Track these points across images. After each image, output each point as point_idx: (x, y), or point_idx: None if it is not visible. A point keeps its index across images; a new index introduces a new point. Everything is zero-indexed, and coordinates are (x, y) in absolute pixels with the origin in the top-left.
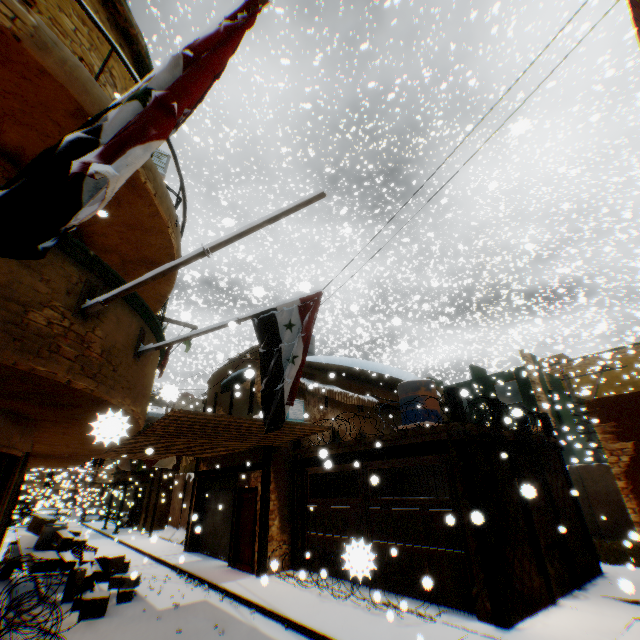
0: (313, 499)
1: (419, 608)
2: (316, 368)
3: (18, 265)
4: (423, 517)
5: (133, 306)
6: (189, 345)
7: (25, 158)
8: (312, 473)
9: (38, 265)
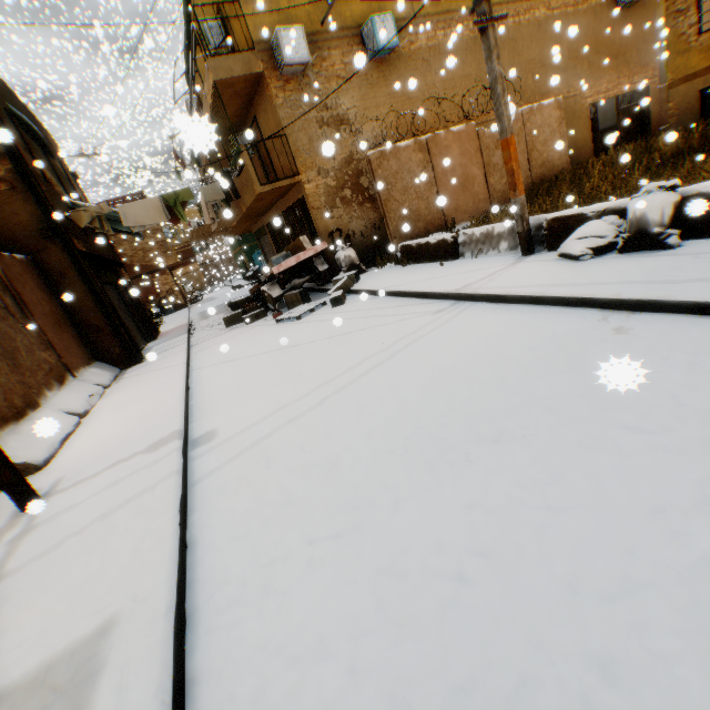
0: None
1: None
2: None
3: None
4: None
5: None
6: (179, 177)
7: None
8: None
9: None
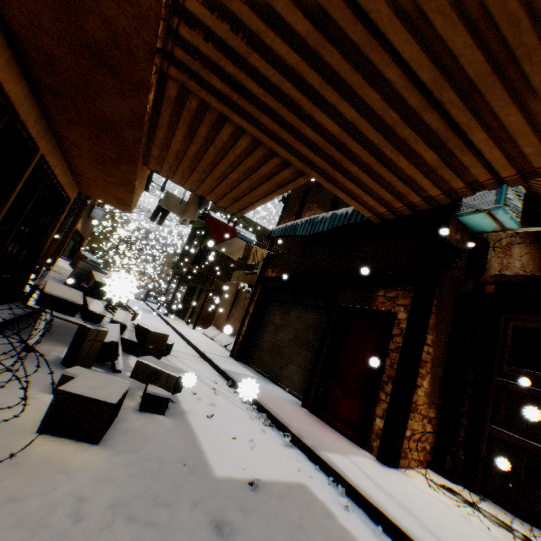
0: (523, 374)
1: None
2: None
3: None
4: None
5: None
6: None
7: None
8: (526, 325)
9: None
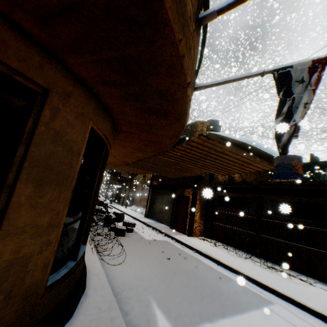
0: (220, 208)
1: (298, 276)
2: (225, 140)
3: None
4: (305, 231)
5: (202, 45)
6: None
7: None
8: (220, 195)
9: None
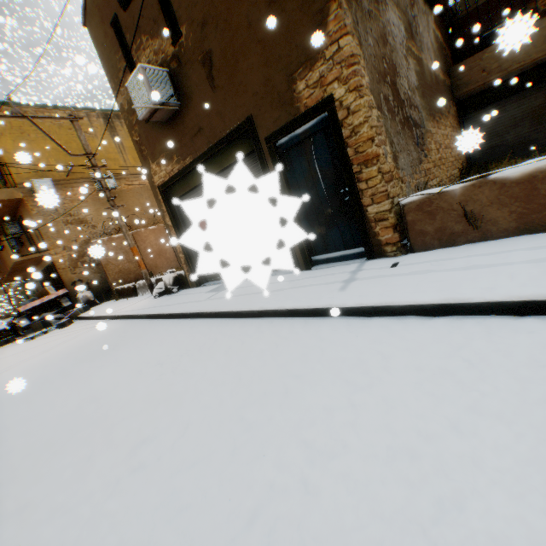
0: None
1: None
2: None
3: None
4: None
5: None
6: None
7: None
8: None
9: None
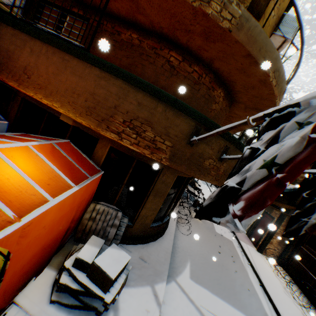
0: (306, 247)
1: None
2: None
3: (205, 145)
4: None
5: (241, 151)
6: None
7: (218, 71)
8: (313, 235)
9: (211, 143)
